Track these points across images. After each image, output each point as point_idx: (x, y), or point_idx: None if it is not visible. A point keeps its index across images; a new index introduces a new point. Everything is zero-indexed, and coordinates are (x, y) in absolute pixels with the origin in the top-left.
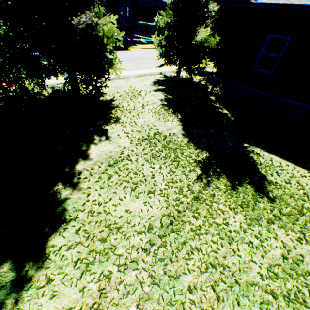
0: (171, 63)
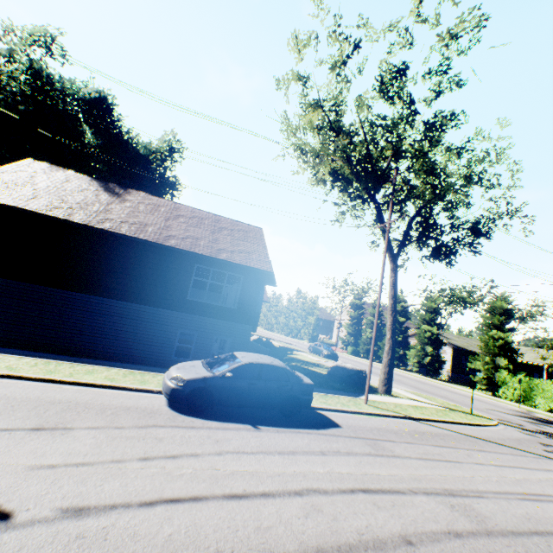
0: (435, 369)
